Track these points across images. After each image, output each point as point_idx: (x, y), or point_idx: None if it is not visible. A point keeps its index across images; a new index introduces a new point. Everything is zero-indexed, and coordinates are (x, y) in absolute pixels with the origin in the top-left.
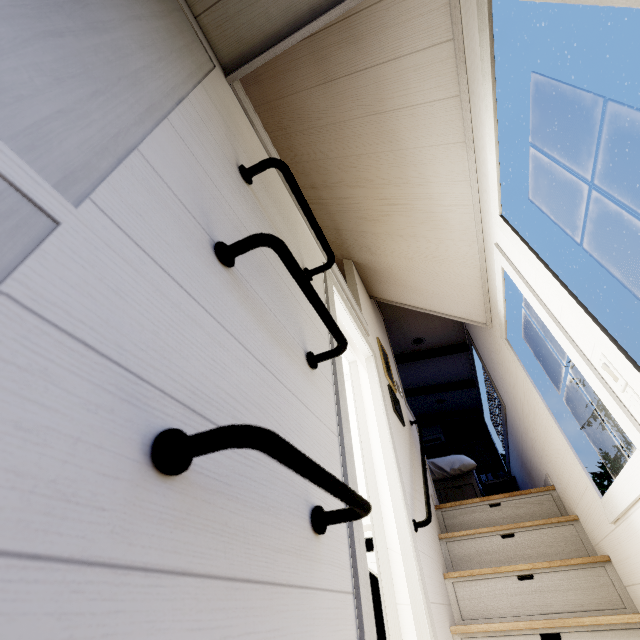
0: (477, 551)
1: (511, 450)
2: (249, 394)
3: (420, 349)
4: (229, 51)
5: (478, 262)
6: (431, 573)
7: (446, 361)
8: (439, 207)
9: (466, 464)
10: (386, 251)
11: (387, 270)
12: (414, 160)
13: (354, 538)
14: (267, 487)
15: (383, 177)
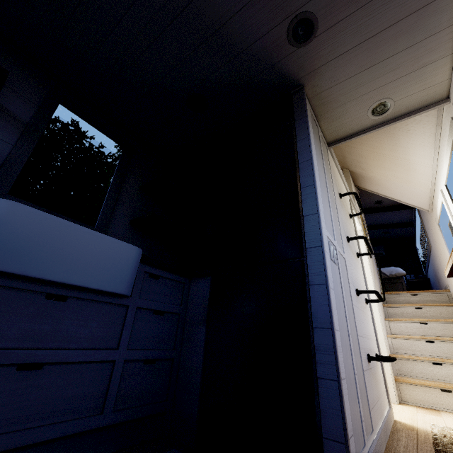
0: (401, 312)
1: (430, 266)
2: (356, 275)
3: (379, 206)
4: (331, 138)
5: (430, 187)
6: (381, 317)
7: (395, 212)
8: (412, 164)
9: (400, 273)
10: (373, 171)
11: (371, 178)
12: (403, 146)
13: (371, 305)
14: (361, 295)
15: (382, 146)
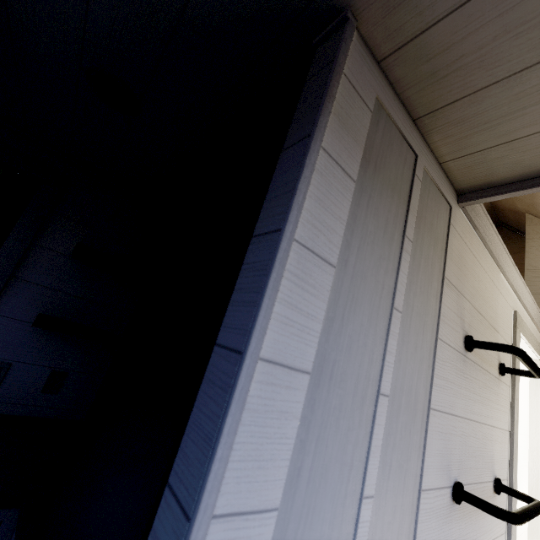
0: None
1: None
2: None
3: None
4: (471, 181)
5: None
6: None
7: None
8: None
9: None
10: None
11: None
12: None
13: None
14: None
15: None
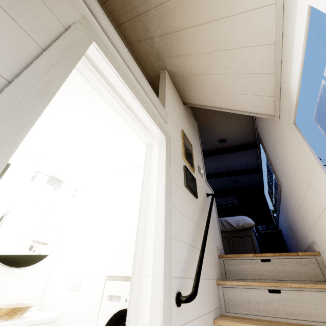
0: (246, 299)
1: (281, 215)
2: None
3: (223, 146)
4: None
5: (274, 37)
6: None
7: (241, 155)
8: None
9: (247, 223)
10: (188, 51)
11: (191, 73)
12: None
13: None
14: None
15: None
